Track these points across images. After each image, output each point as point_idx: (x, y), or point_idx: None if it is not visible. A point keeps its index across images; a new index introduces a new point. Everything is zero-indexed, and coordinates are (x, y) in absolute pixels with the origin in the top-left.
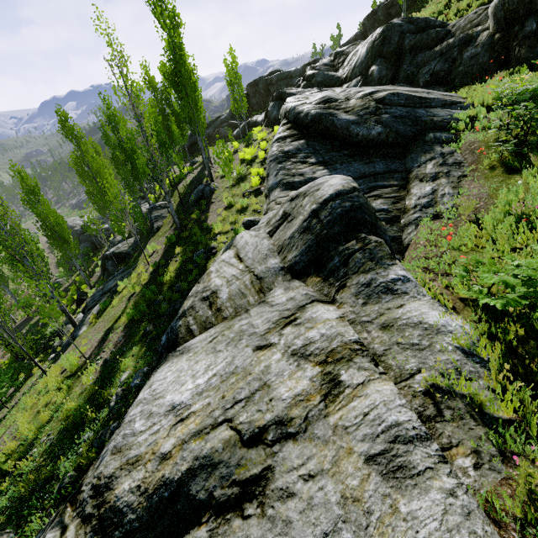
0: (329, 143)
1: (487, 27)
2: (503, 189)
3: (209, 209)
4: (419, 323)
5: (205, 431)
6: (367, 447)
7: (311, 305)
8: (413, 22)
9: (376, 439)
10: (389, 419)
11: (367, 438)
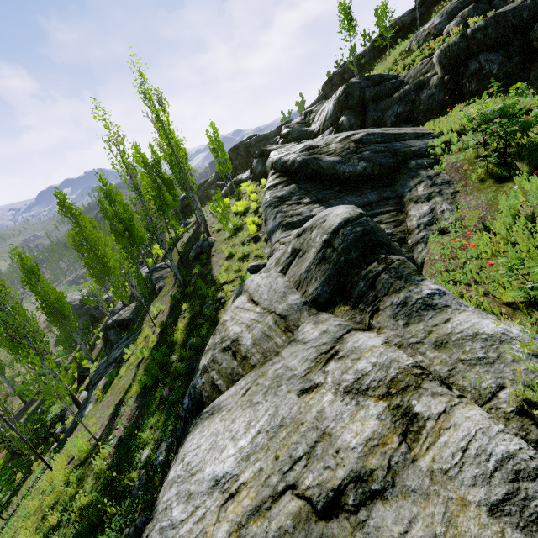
0: (318, 183)
1: (435, 73)
2: (502, 196)
3: (210, 262)
4: (475, 334)
5: (265, 506)
6: (484, 493)
7: (349, 335)
8: (369, 78)
9: (490, 480)
10: (497, 451)
11: (479, 480)
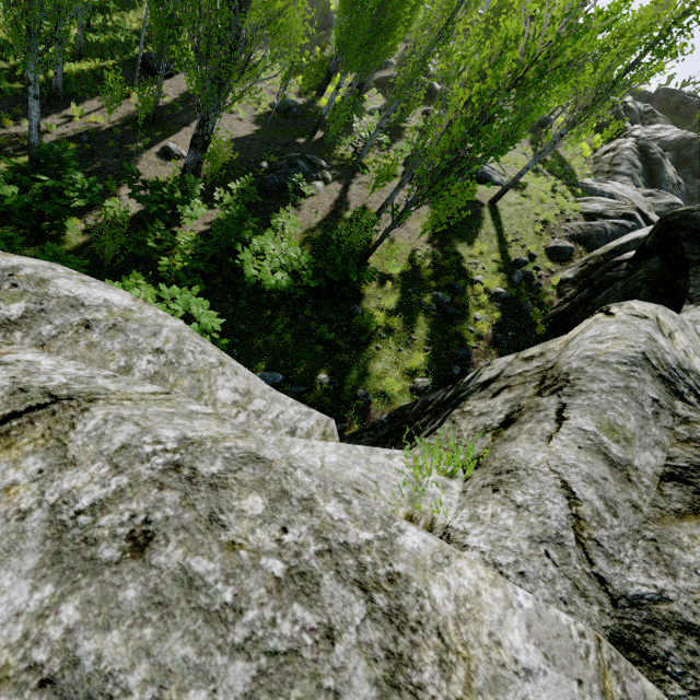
0: (649, 178)
1: None
2: None
3: None
4: None
5: None
6: None
7: None
8: None
9: None
10: None
11: None
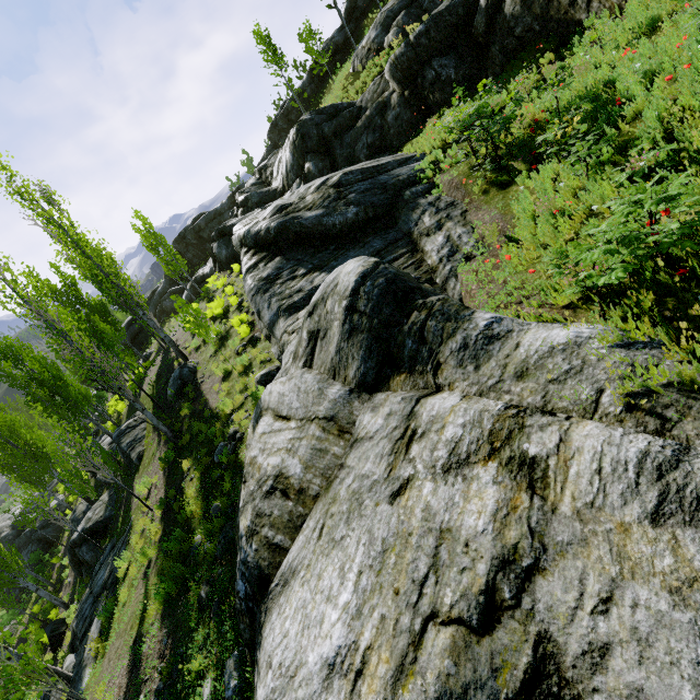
0: (308, 247)
1: (392, 90)
2: (512, 201)
3: (202, 393)
4: (551, 349)
5: (409, 660)
6: (639, 506)
7: (420, 405)
8: (321, 112)
9: (638, 489)
10: (631, 456)
11: (628, 496)
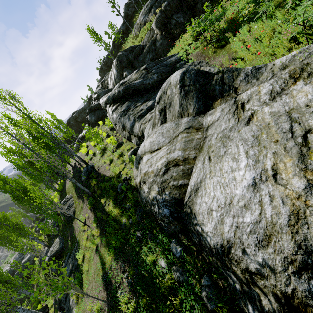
0: (139, 95)
1: (156, 34)
2: (232, 45)
3: (100, 173)
4: (293, 56)
5: (305, 151)
6: None
7: (238, 97)
8: (126, 51)
9: None
10: None
11: None
